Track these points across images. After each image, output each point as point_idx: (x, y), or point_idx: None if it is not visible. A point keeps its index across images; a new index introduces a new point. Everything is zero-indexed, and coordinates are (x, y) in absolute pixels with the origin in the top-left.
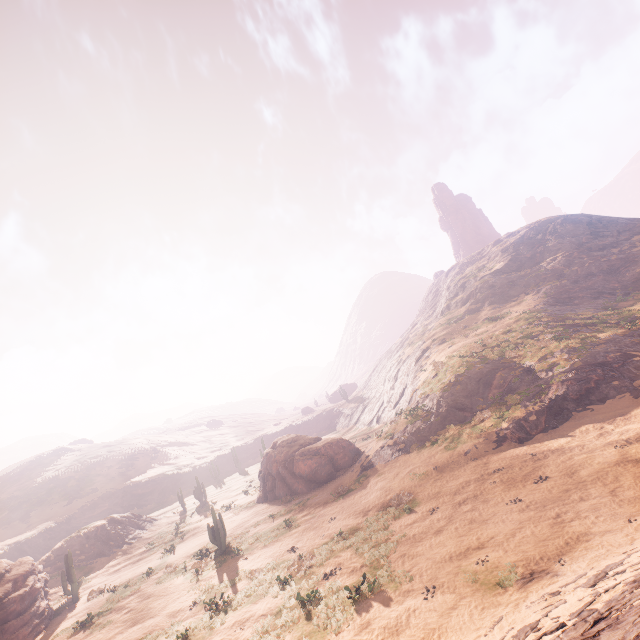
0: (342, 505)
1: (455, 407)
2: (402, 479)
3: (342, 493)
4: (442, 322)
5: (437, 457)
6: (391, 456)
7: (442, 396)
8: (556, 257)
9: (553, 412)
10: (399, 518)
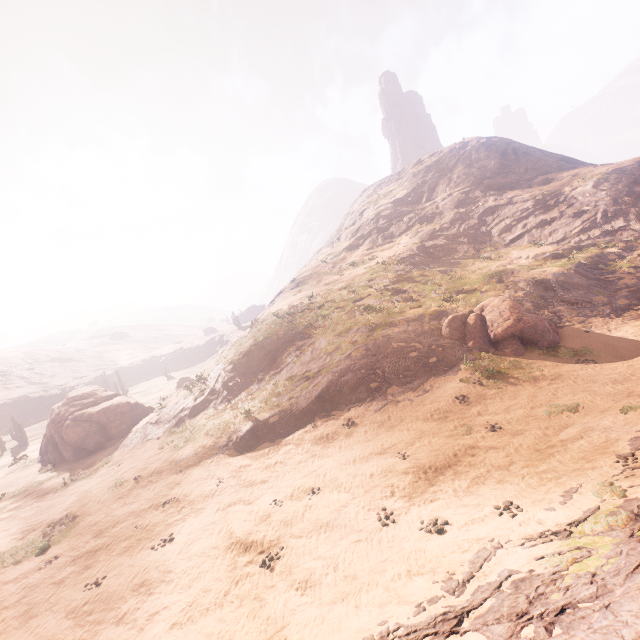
0: (46, 504)
1: (227, 386)
2: (110, 482)
3: (72, 481)
4: (321, 257)
5: (157, 458)
6: (144, 438)
7: (225, 369)
8: (453, 192)
9: (298, 414)
10: (21, 563)
